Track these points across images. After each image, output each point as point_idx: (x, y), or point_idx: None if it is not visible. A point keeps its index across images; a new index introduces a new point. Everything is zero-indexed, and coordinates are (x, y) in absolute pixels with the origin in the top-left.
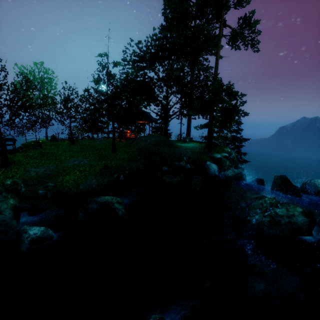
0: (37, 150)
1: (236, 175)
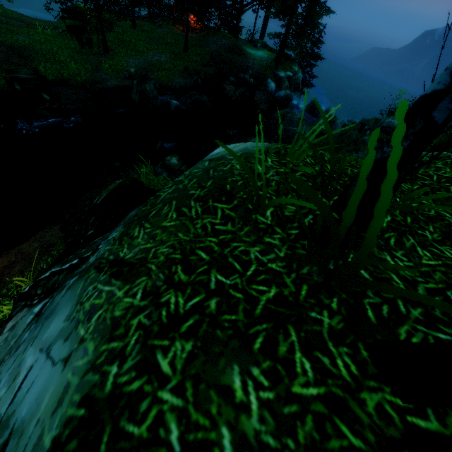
0: (111, 34)
1: (286, 96)
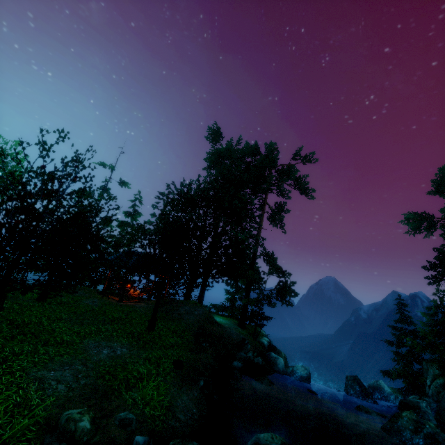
0: None
1: (309, 374)
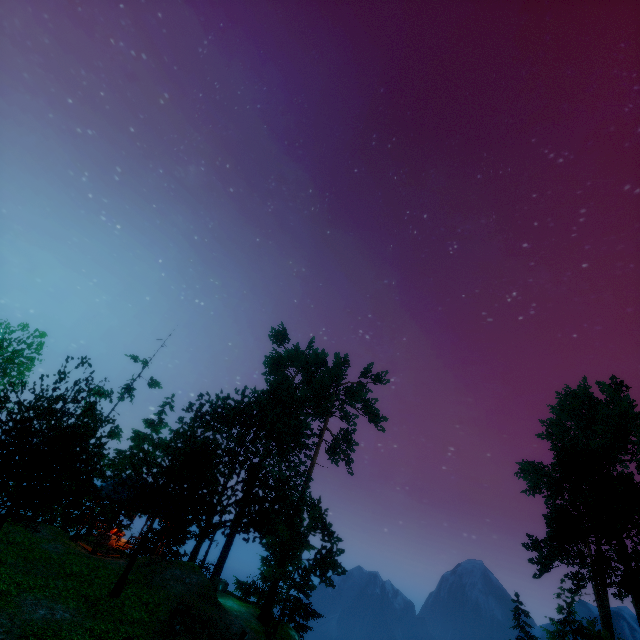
0: None
1: None
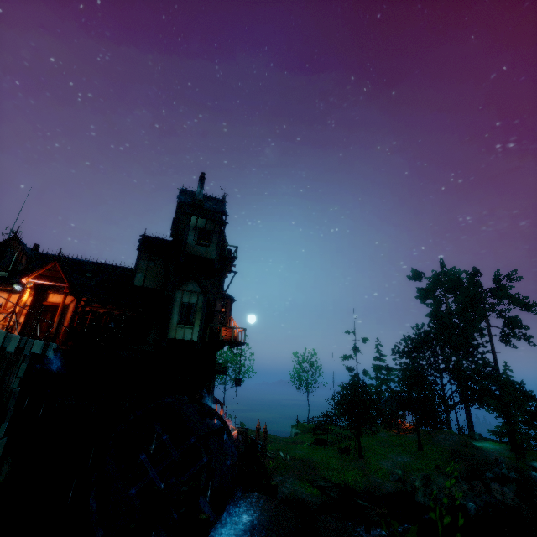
0: (351, 442)
1: None
